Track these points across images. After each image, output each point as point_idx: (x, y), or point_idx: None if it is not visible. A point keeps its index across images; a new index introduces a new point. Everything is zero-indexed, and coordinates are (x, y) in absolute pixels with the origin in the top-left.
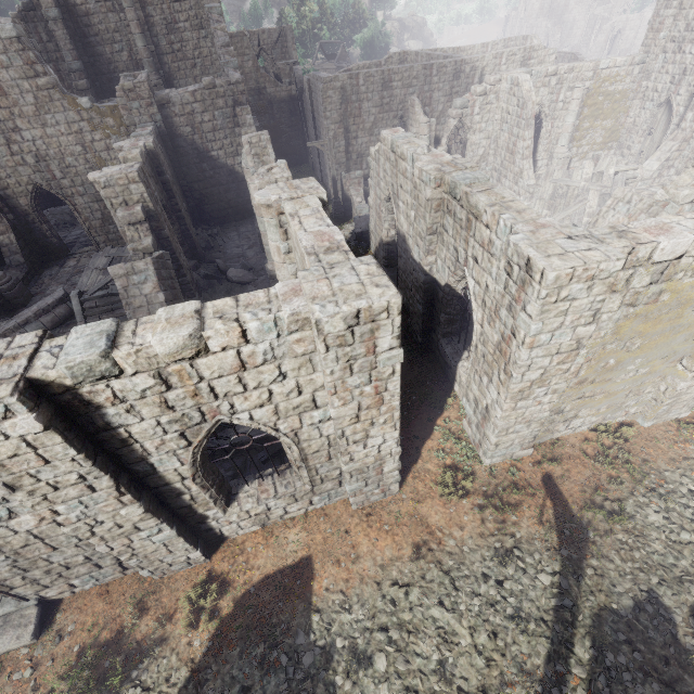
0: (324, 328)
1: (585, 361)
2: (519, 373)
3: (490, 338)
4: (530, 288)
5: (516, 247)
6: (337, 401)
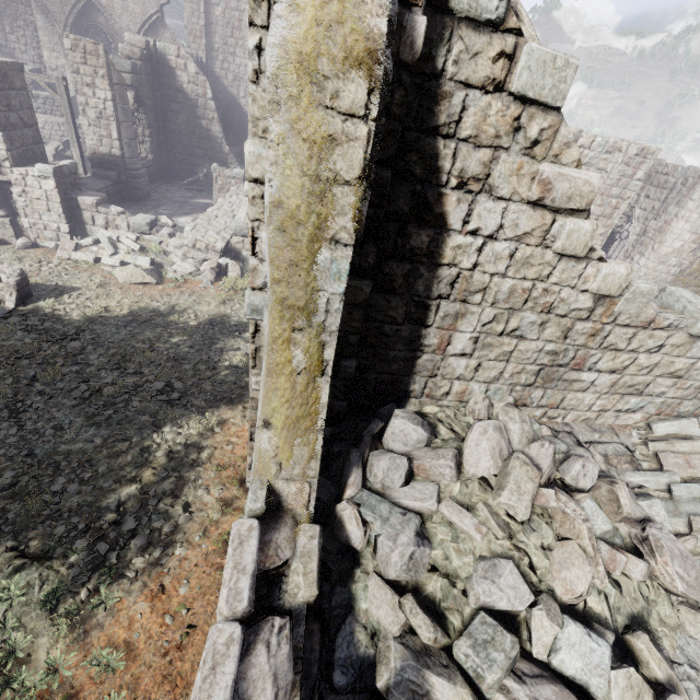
0: (629, 149)
1: (699, 256)
2: (672, 239)
3: (653, 228)
4: (699, 186)
5: (695, 169)
6: (599, 201)
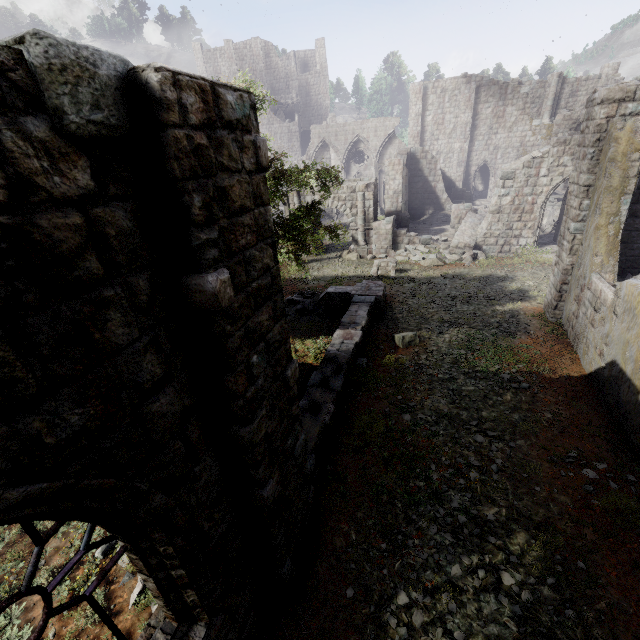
0: None
1: None
2: None
3: None
4: None
5: None
6: None
